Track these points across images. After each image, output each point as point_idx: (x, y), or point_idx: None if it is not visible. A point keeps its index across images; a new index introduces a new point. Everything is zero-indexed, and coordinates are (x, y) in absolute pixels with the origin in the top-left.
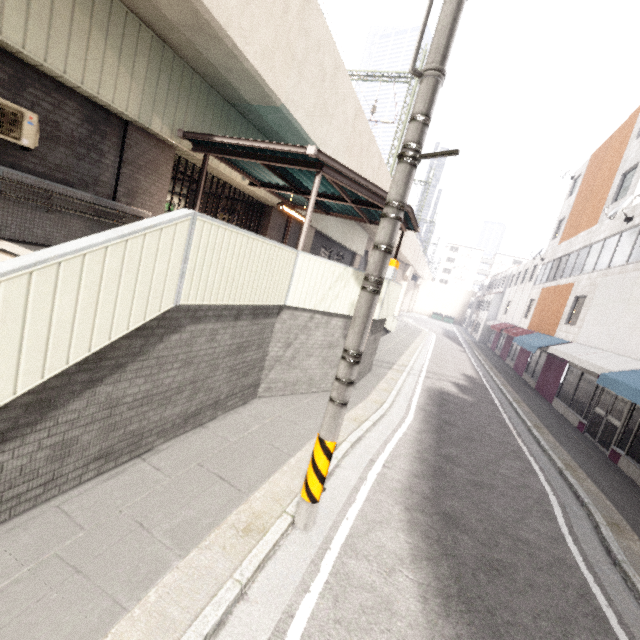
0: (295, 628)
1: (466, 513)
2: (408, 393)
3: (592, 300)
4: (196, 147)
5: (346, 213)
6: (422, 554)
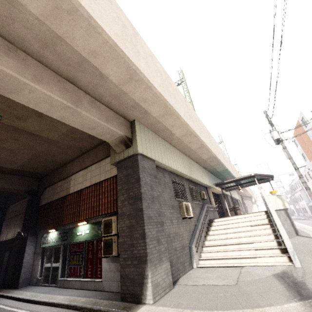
0: None
1: None
2: None
3: None
4: (216, 186)
5: (248, 185)
6: None
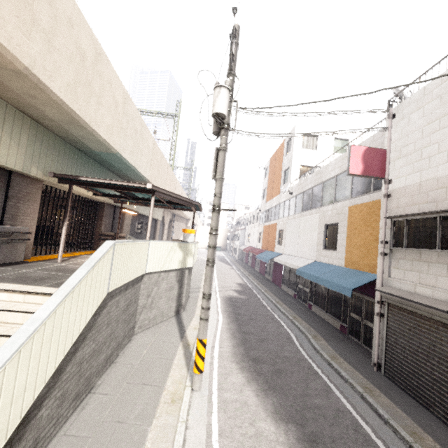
0: (214, 428)
1: (261, 355)
2: (214, 304)
3: (286, 232)
4: (61, 181)
5: (159, 204)
6: (250, 379)
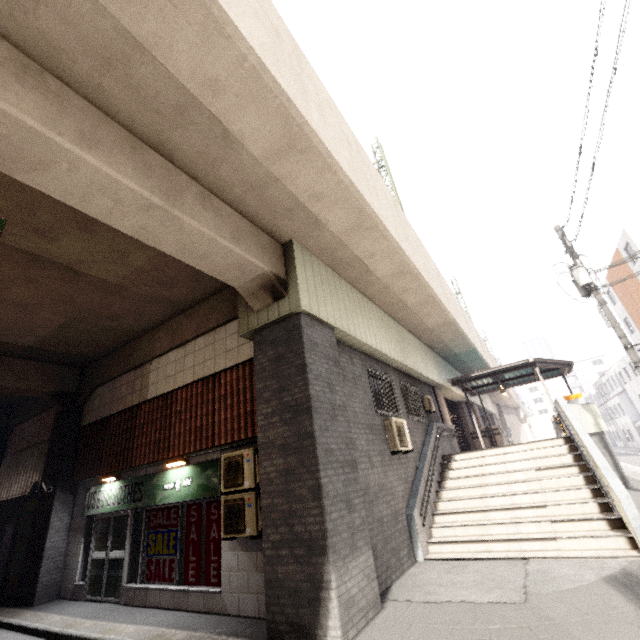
0: None
1: None
2: None
3: None
4: (453, 384)
5: (517, 382)
6: None
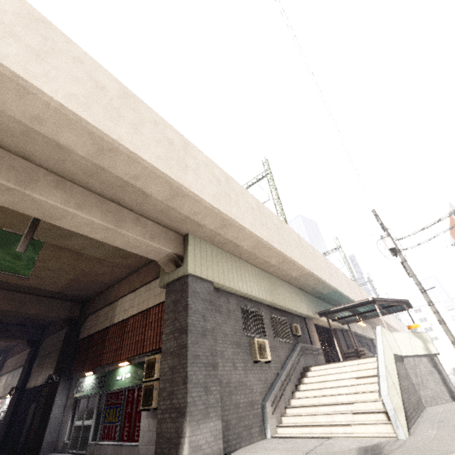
0: None
1: None
2: None
3: None
4: (320, 315)
5: (374, 315)
6: None
